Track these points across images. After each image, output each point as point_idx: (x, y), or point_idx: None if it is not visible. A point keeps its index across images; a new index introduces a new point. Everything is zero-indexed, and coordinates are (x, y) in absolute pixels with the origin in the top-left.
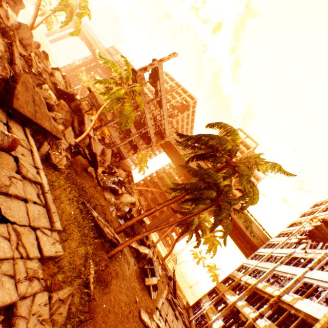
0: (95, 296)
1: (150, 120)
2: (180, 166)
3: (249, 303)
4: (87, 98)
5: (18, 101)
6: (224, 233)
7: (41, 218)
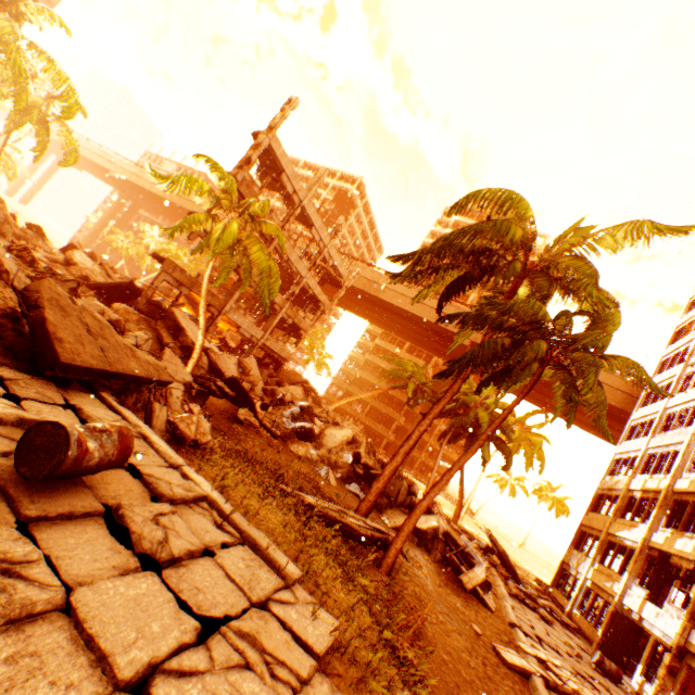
0: None
1: (301, 261)
2: (436, 322)
3: (679, 528)
4: (163, 275)
5: (64, 344)
6: (595, 417)
7: (257, 573)
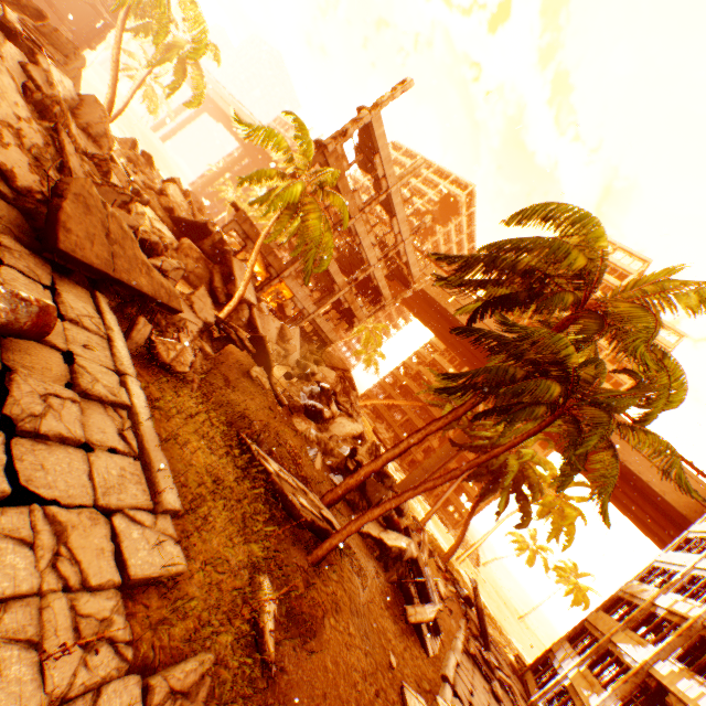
0: (286, 662)
1: (373, 249)
2: (452, 331)
3: (691, 668)
4: (233, 224)
5: (70, 235)
6: (598, 492)
7: (126, 486)
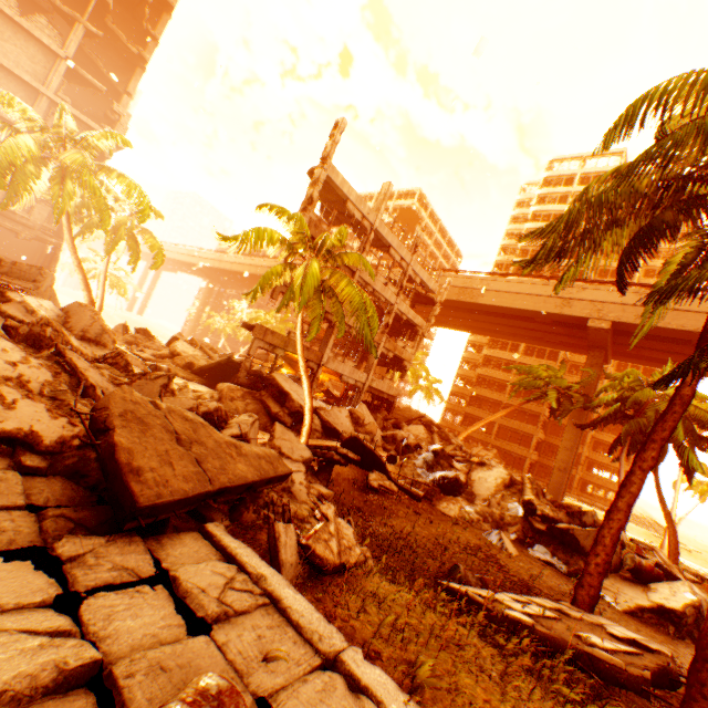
0: None
1: (387, 288)
2: (645, 302)
3: None
4: (256, 342)
5: (142, 476)
6: None
7: None
